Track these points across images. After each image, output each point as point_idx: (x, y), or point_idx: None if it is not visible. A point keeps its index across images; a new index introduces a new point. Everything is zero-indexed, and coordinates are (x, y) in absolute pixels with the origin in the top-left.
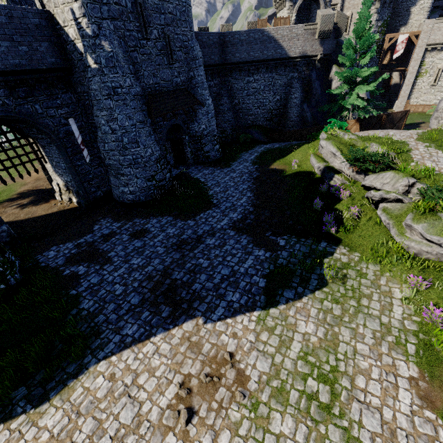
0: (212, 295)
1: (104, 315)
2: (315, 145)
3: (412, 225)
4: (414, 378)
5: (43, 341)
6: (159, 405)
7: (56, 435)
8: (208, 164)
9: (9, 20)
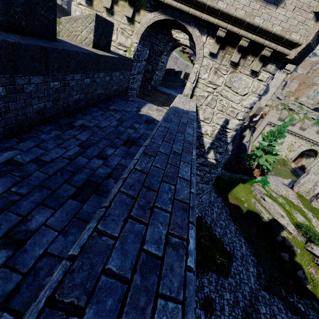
0: None
1: None
2: (250, 189)
3: None
4: None
5: None
6: None
7: None
8: None
9: None
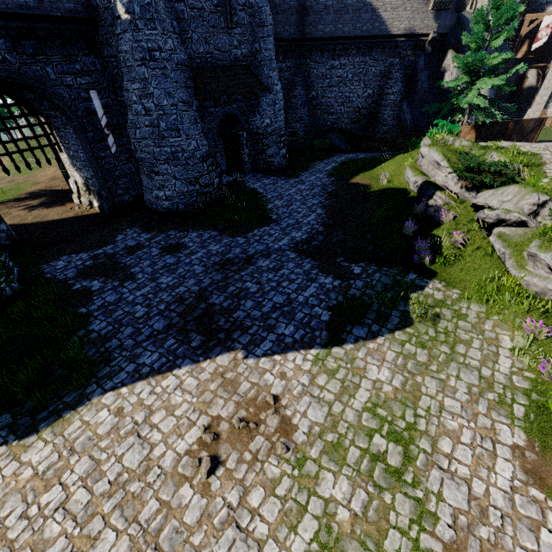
0: (259, 325)
1: (118, 339)
2: (414, 156)
3: (537, 254)
4: (519, 447)
5: (39, 364)
6: (176, 449)
7: (41, 473)
8: (270, 172)
9: None
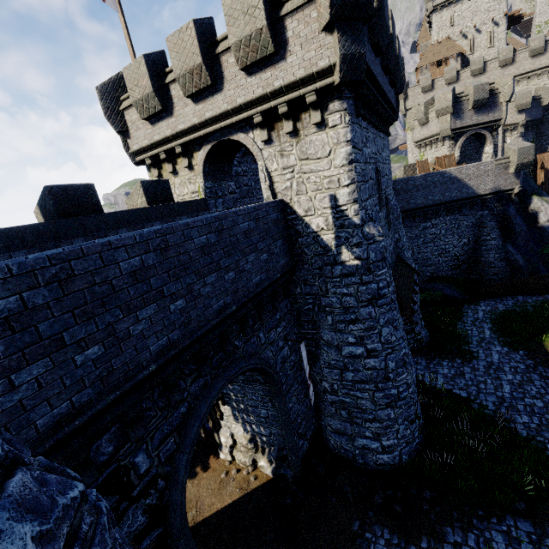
0: None
1: None
2: None
3: None
4: None
5: None
6: None
7: None
8: (431, 353)
9: (255, 224)
